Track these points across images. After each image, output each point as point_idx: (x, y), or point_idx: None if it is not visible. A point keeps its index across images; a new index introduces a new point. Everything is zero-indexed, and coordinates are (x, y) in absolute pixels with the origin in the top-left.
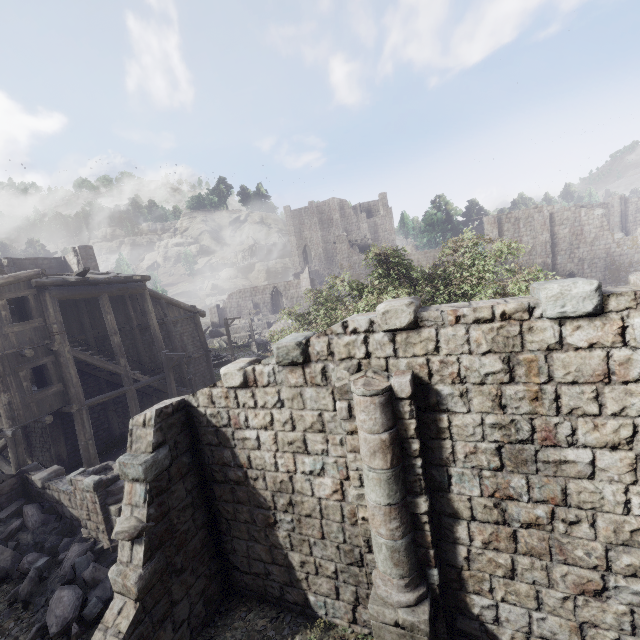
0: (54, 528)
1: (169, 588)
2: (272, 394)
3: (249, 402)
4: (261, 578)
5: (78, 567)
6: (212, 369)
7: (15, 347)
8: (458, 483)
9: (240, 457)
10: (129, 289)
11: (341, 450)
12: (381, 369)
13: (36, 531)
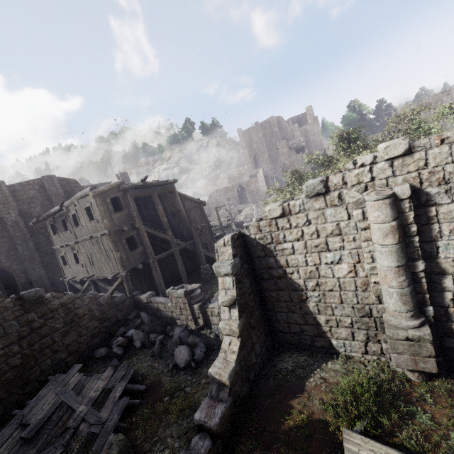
0: (158, 323)
1: (250, 335)
2: (302, 217)
3: (286, 225)
4: (297, 335)
5: (182, 338)
6: (214, 239)
7: (118, 226)
8: (444, 251)
9: (280, 261)
10: (166, 189)
11: (354, 244)
12: (383, 186)
13: (149, 325)
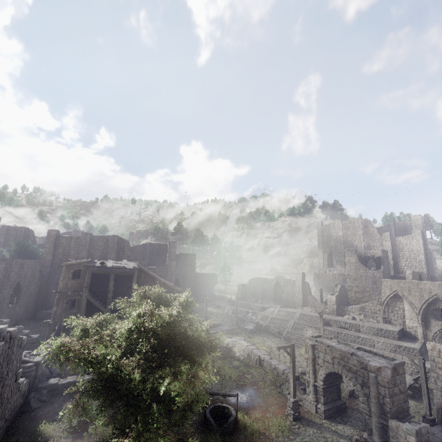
0: None
1: None
2: None
3: None
4: None
5: None
6: None
7: (69, 289)
8: None
9: None
10: (126, 272)
11: None
12: None
13: None
